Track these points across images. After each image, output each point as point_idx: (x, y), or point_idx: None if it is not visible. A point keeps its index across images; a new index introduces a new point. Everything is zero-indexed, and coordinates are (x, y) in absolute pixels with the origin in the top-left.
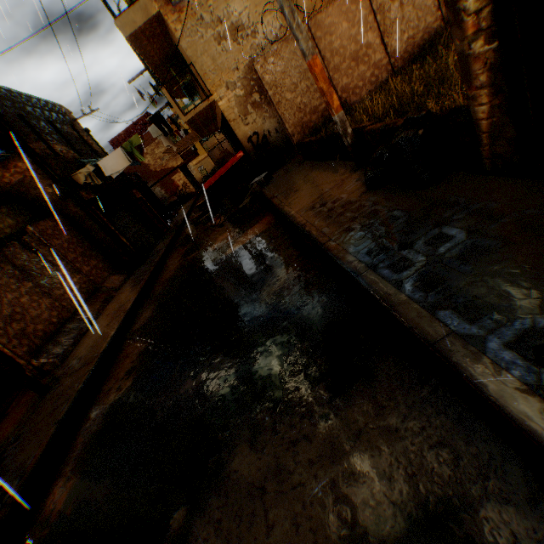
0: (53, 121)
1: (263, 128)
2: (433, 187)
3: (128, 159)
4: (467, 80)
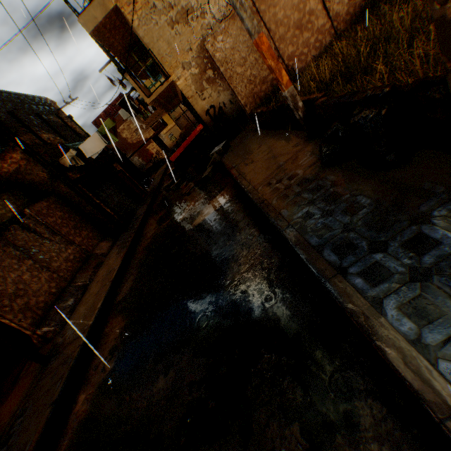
0: (40, 114)
1: (219, 101)
2: (399, 168)
3: (104, 141)
4: (447, 50)
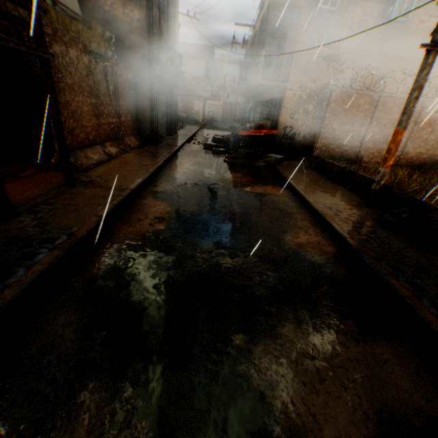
0: (169, 2)
1: (298, 128)
2: (431, 255)
3: (204, 73)
4: None
